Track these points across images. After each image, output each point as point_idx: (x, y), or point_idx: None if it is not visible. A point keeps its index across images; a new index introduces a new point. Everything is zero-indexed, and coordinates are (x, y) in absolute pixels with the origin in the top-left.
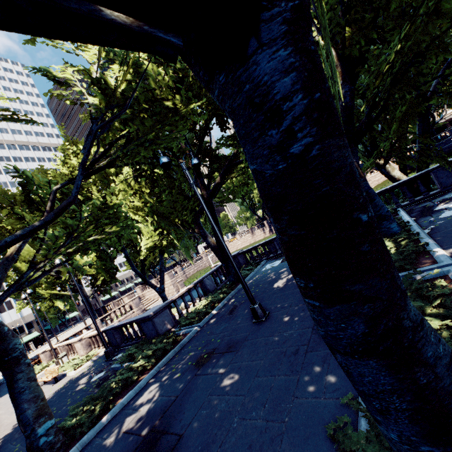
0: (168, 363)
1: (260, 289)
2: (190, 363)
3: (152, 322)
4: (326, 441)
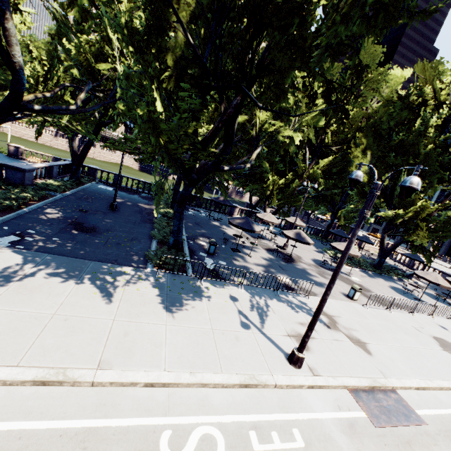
0: (51, 204)
1: (104, 197)
2: (74, 209)
3: (24, 174)
4: (147, 235)
